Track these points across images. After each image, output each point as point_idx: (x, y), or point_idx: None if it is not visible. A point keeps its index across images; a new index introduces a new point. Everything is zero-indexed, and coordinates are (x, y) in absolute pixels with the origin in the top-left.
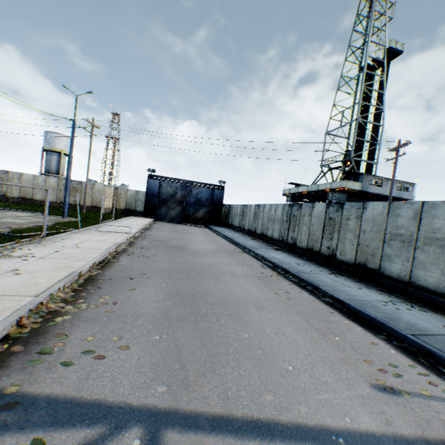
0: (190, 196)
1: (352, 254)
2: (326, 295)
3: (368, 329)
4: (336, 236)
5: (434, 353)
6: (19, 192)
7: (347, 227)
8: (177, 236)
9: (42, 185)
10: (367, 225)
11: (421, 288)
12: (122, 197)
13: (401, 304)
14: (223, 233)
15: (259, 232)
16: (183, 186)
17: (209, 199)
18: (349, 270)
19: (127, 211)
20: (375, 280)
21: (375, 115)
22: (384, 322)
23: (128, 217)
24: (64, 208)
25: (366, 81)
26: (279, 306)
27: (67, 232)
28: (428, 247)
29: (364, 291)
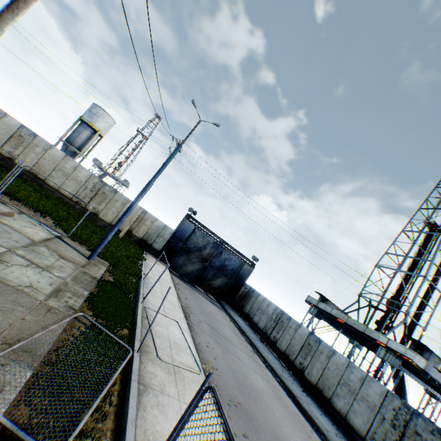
0: (217, 258)
1: None
2: None
3: None
4: None
5: None
6: (33, 163)
7: None
8: (236, 369)
9: (67, 171)
10: None
11: None
12: (145, 224)
13: None
14: (262, 353)
15: (310, 379)
16: (216, 244)
17: (234, 271)
18: None
19: (142, 242)
20: None
21: (434, 277)
22: None
23: (146, 260)
24: (98, 246)
25: (428, 236)
26: None
27: (132, 384)
28: None
29: None
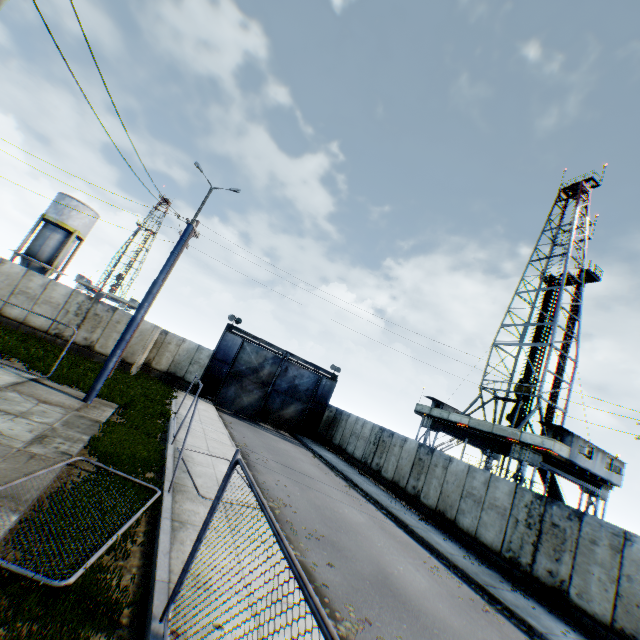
0: (282, 377)
1: None
2: None
3: None
4: None
5: None
6: None
7: None
8: (320, 504)
9: (34, 293)
10: None
11: None
12: (169, 350)
13: None
14: (361, 486)
15: (429, 503)
16: (277, 359)
17: (310, 391)
18: None
19: (169, 377)
20: None
21: (563, 343)
22: None
23: (178, 398)
24: (96, 381)
25: (548, 294)
26: None
27: (162, 521)
28: None
29: None
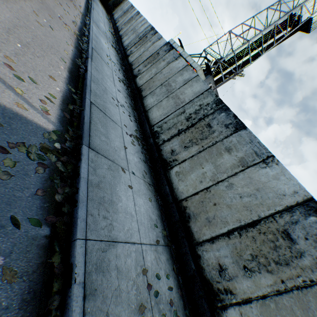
0: None
1: (143, 82)
2: (85, 64)
3: (71, 82)
4: (149, 66)
5: (84, 110)
6: None
7: (159, 64)
8: None
9: None
10: (166, 70)
11: (147, 116)
12: None
13: (126, 112)
14: (92, 2)
15: (120, 34)
16: None
17: None
18: (133, 89)
19: None
20: (136, 101)
21: (256, 53)
22: (89, 90)
23: None
24: None
25: (281, 27)
26: (8, 1)
27: None
28: (171, 100)
29: (119, 94)
